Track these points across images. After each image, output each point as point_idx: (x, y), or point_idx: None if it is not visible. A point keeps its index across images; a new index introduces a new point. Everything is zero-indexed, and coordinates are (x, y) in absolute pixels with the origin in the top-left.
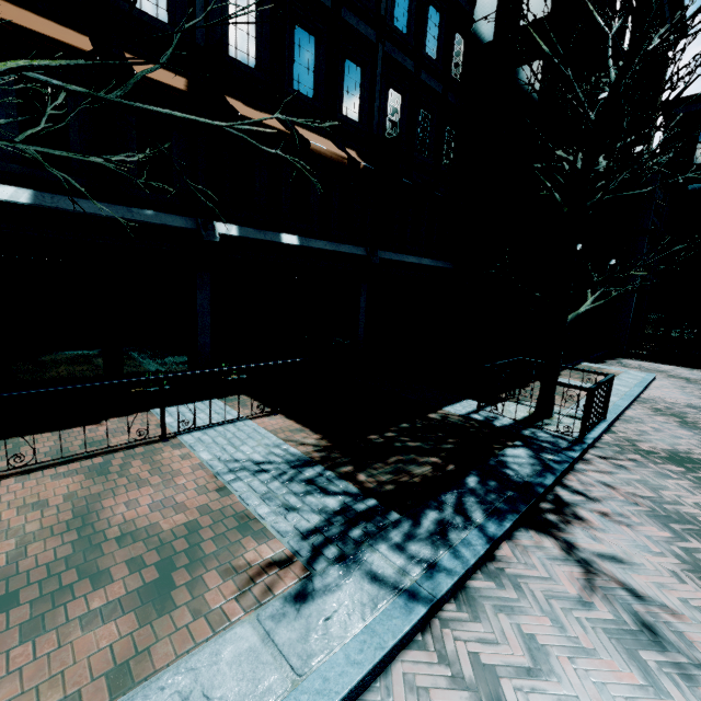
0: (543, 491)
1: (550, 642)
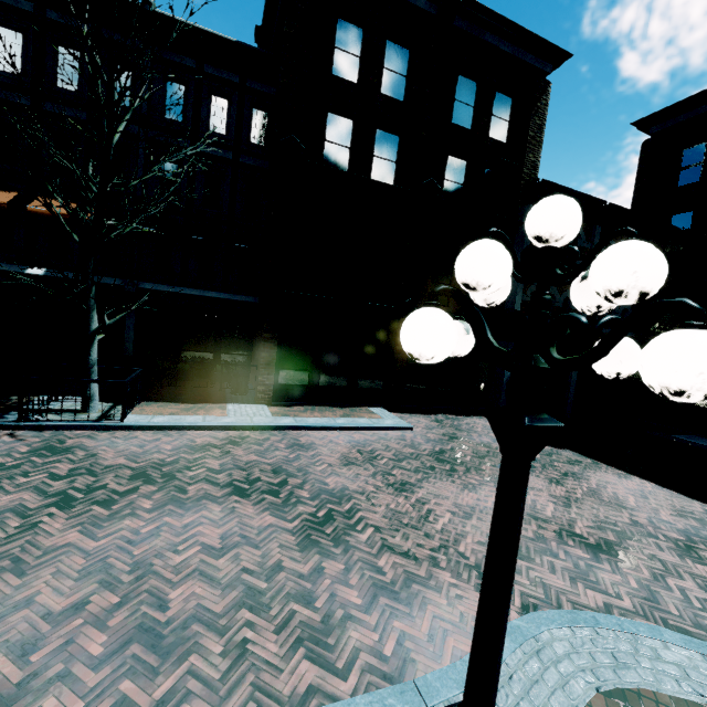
0: None
1: None
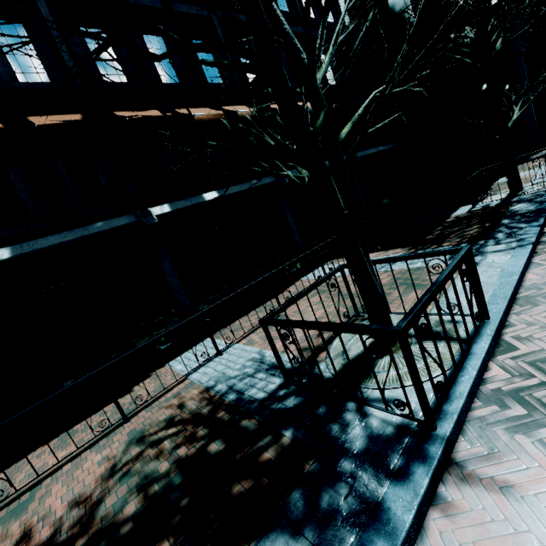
0: None
1: None
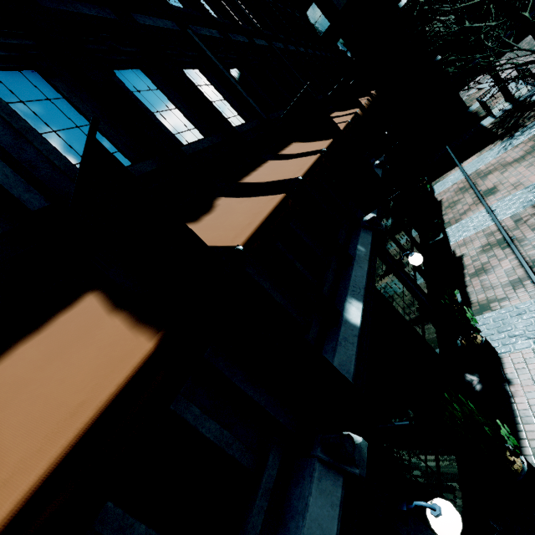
0: None
1: None
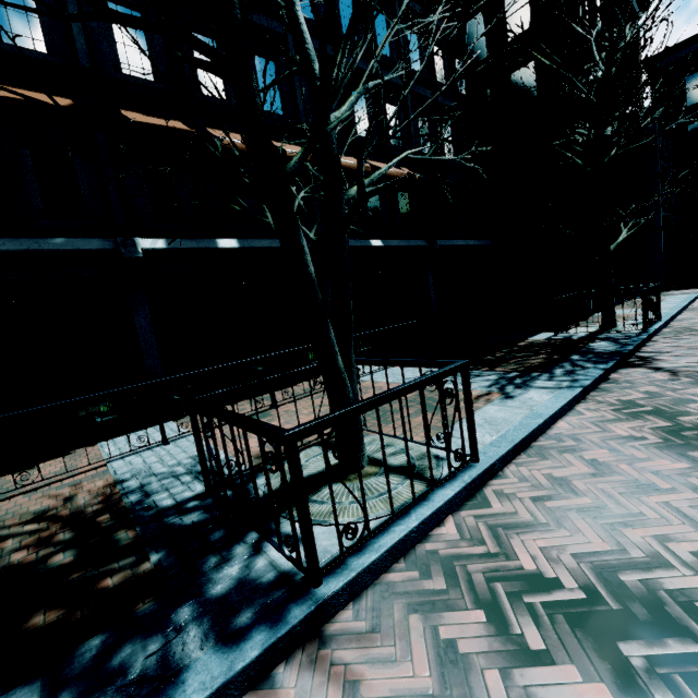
0: (628, 352)
1: (658, 391)
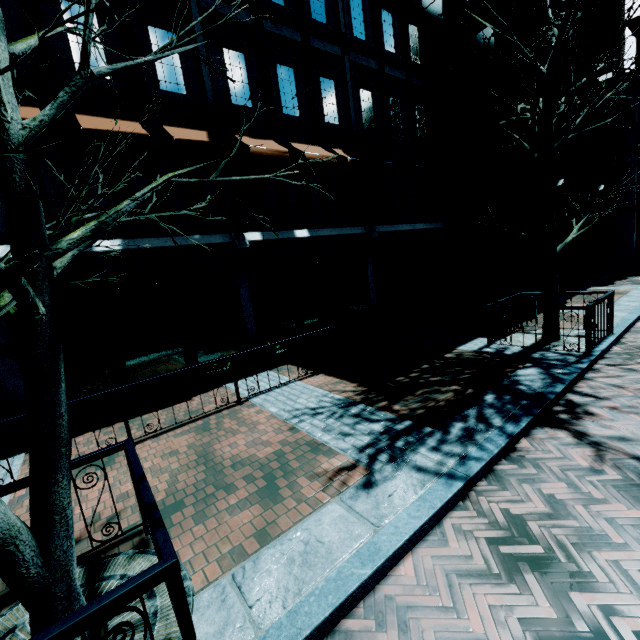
0: (554, 397)
1: (566, 497)
